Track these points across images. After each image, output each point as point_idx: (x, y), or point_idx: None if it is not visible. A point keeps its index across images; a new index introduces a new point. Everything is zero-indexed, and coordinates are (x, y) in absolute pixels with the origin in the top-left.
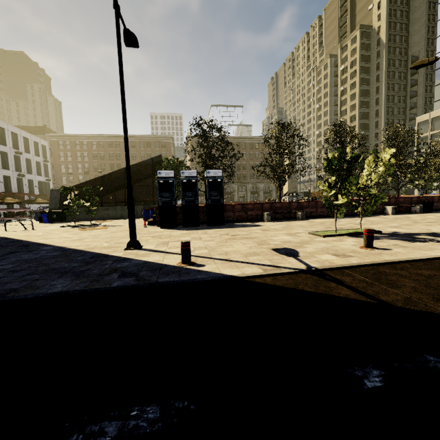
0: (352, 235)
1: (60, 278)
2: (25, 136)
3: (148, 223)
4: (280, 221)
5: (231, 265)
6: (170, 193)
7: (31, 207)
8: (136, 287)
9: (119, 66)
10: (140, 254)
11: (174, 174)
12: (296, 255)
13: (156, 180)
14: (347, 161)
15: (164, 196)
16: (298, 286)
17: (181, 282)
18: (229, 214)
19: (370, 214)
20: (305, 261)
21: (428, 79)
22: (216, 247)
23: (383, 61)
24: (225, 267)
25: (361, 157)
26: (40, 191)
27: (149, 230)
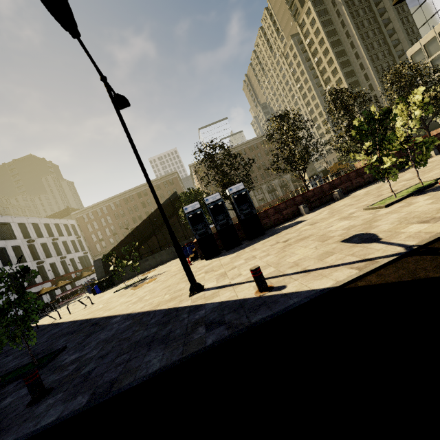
0: (416, 193)
1: (150, 350)
2: (55, 223)
3: (191, 260)
4: (319, 208)
5: (314, 275)
6: (203, 223)
7: (80, 283)
8: (234, 337)
9: (124, 128)
10: (208, 296)
11: (199, 205)
12: (377, 238)
13: (179, 216)
14: (378, 120)
15: (198, 228)
16: (417, 275)
17: (278, 315)
18: (265, 221)
19: (425, 164)
20: (395, 242)
21: (400, 11)
22: (279, 261)
23: (346, 17)
24: (310, 281)
25: (393, 110)
26: (82, 265)
27: (197, 266)
